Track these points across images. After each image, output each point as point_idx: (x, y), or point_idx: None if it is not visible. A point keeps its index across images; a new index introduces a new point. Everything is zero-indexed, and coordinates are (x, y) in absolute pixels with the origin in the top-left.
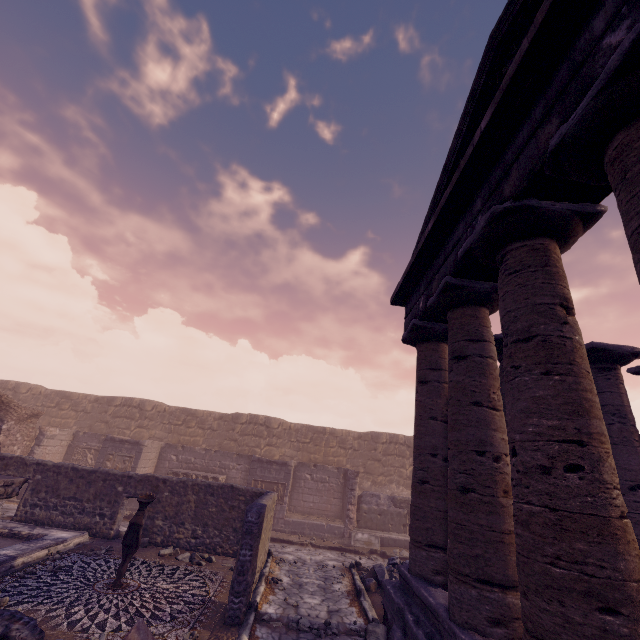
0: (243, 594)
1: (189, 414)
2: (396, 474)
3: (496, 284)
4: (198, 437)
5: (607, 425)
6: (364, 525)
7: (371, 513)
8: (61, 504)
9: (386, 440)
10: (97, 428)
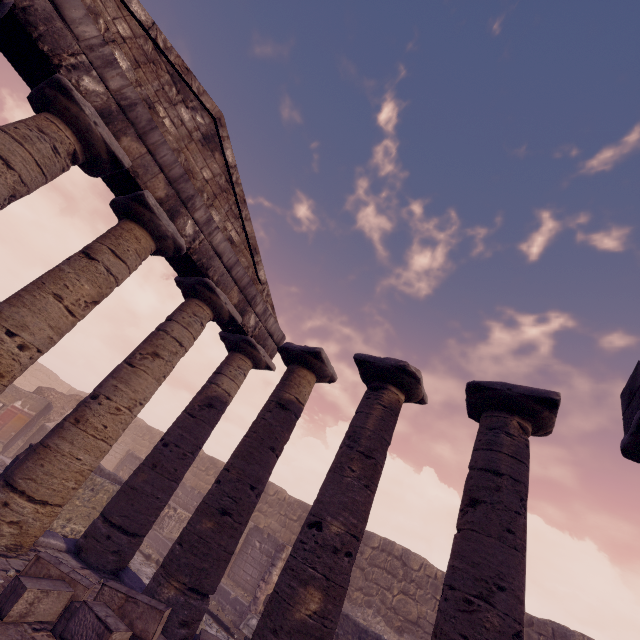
0: None
1: (212, 462)
2: (378, 596)
3: (200, 278)
4: (210, 485)
5: (339, 449)
6: None
7: None
8: None
9: (378, 545)
10: None
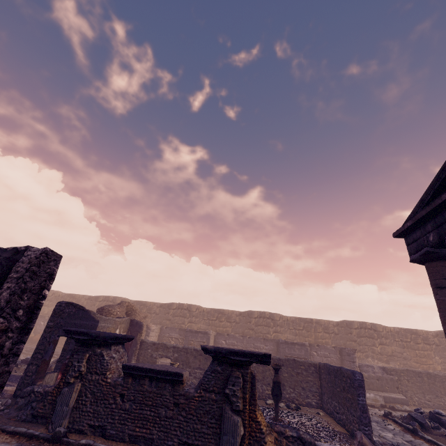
0: (368, 425)
1: (219, 313)
2: (370, 351)
3: None
4: (228, 328)
5: None
6: (367, 387)
7: (371, 379)
8: (193, 372)
9: (357, 326)
10: (164, 324)
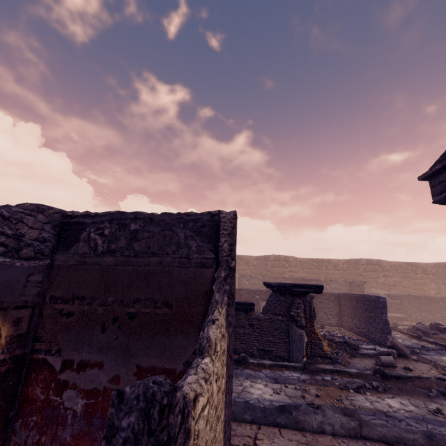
0: (389, 333)
1: (238, 258)
2: (374, 282)
3: None
4: (247, 271)
5: None
6: None
7: None
8: None
9: (364, 263)
10: None
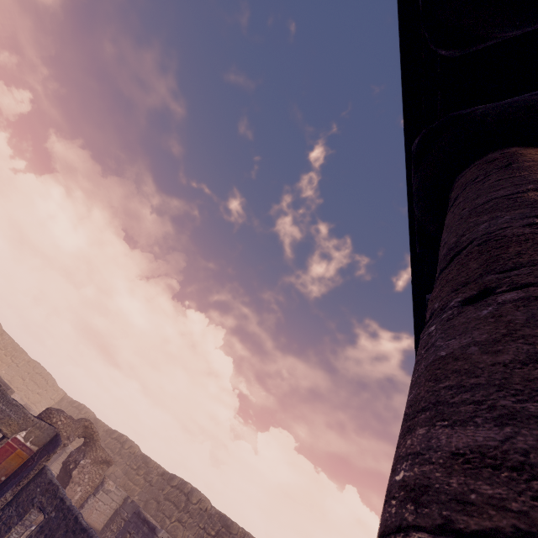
0: None
1: (224, 524)
2: None
3: None
4: None
5: None
6: None
7: None
8: None
9: None
10: (149, 505)
